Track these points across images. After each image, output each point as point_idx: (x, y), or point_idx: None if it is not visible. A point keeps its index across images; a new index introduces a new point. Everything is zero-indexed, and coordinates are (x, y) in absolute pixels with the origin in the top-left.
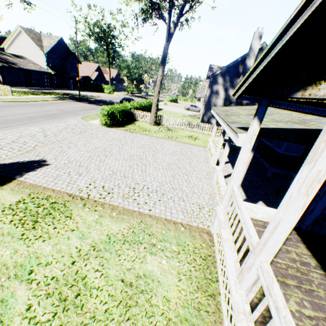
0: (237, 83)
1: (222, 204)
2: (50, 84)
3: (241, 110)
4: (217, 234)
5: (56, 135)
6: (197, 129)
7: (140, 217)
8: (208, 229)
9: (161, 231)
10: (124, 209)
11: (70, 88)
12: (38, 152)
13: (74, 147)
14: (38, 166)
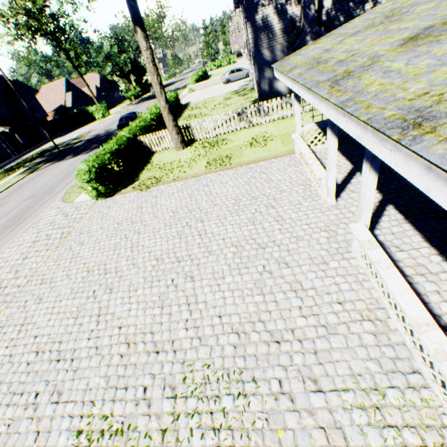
0: None
1: None
2: (16, 149)
3: (357, 40)
4: None
5: (18, 272)
6: (260, 115)
7: None
8: None
9: None
10: None
11: (47, 140)
12: None
13: (48, 295)
14: None
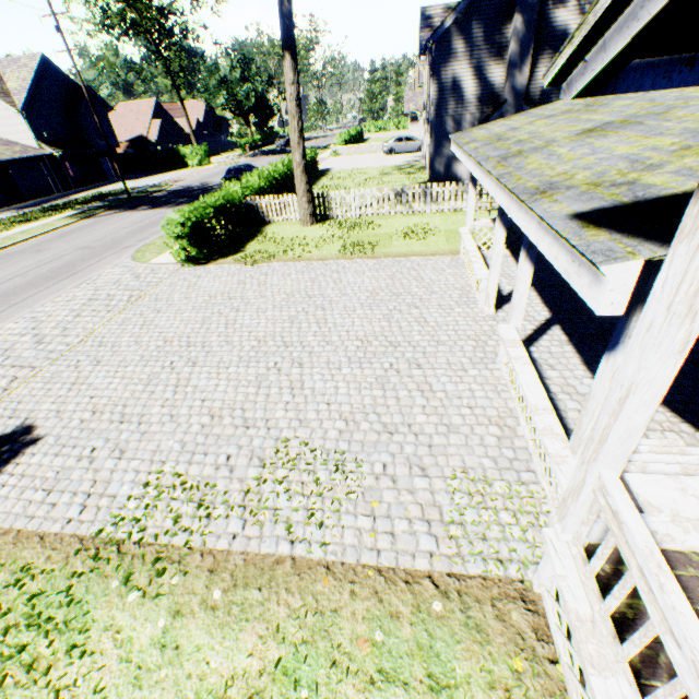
0: (508, 40)
1: (566, 527)
2: (62, 184)
3: (546, 123)
4: (555, 596)
5: (67, 329)
6: (425, 203)
7: (298, 585)
8: (520, 582)
9: (369, 633)
10: (247, 561)
11: (109, 180)
12: (15, 402)
13: (109, 358)
14: (11, 455)
